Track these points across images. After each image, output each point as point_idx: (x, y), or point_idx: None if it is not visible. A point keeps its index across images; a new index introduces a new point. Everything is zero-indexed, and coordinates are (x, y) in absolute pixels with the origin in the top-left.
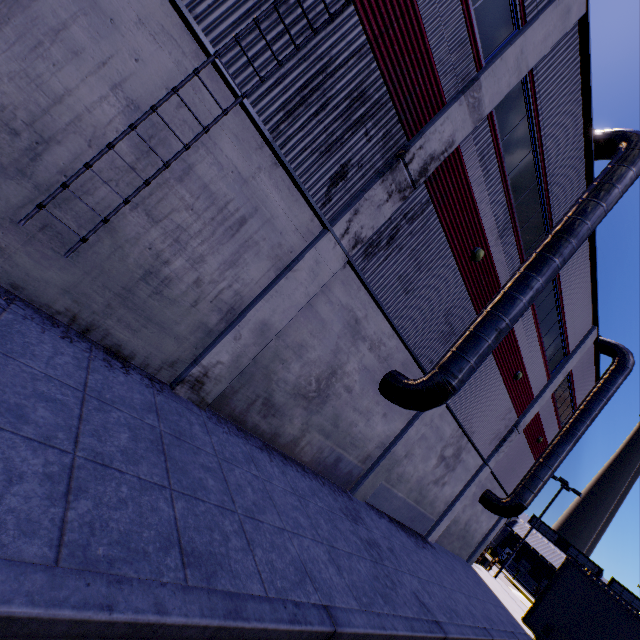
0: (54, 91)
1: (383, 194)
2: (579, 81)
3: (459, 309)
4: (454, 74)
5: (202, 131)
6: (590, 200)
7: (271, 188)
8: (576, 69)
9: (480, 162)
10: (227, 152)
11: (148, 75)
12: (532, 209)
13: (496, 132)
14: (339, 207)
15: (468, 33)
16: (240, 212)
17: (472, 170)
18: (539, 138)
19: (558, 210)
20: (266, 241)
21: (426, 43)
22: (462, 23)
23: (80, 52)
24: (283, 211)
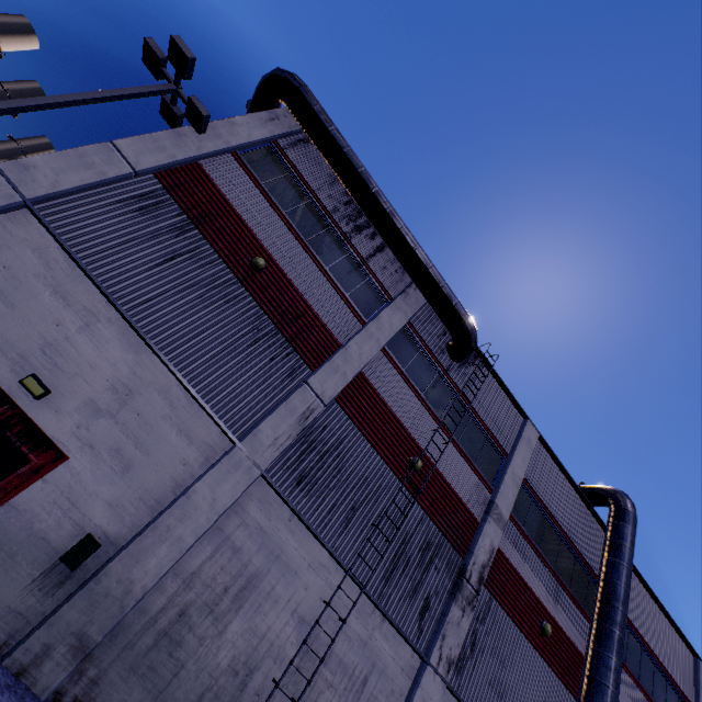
0: (262, 631)
1: (458, 611)
2: (555, 465)
3: (553, 695)
4: (478, 502)
5: (342, 623)
6: (612, 559)
7: (382, 640)
8: (549, 460)
9: (515, 548)
10: (353, 625)
11: (311, 594)
12: (569, 563)
13: (517, 523)
14: (429, 634)
15: (478, 477)
16: (363, 672)
17: (512, 557)
18: (548, 511)
19: (590, 555)
20: (382, 692)
21: (456, 495)
22: (473, 474)
23: (278, 599)
24: (391, 657)
